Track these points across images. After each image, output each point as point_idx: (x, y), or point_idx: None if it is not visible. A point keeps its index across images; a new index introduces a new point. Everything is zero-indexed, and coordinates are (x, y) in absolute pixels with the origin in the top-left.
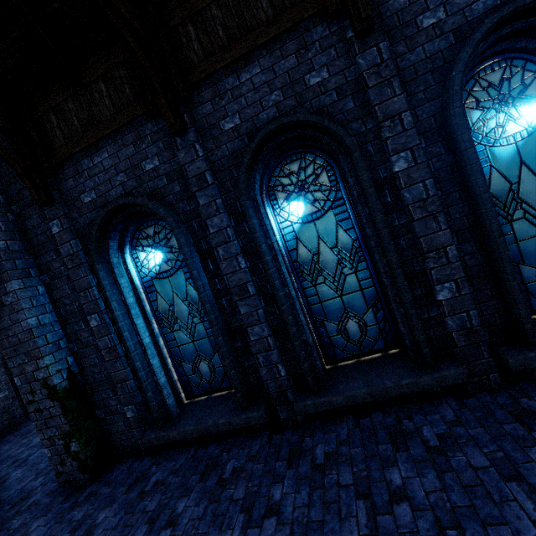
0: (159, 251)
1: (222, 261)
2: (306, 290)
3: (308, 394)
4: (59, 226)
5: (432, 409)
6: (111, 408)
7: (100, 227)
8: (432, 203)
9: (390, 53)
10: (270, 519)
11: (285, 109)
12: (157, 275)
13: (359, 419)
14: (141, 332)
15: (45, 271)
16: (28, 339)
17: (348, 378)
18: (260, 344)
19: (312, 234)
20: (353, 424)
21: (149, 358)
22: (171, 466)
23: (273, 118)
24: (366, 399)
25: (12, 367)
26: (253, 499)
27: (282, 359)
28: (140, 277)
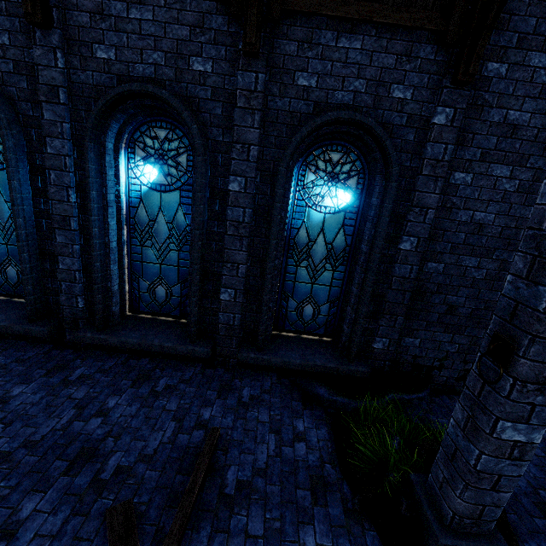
0: None
1: (52, 185)
2: (134, 246)
3: (94, 328)
4: None
5: (183, 368)
6: None
7: None
8: (244, 228)
9: (266, 87)
10: None
11: (162, 75)
12: None
13: (130, 359)
14: None
15: None
16: None
17: (135, 328)
18: (67, 274)
19: (156, 202)
20: (122, 361)
21: None
22: None
23: (148, 77)
24: (135, 347)
25: None
26: None
27: (85, 294)
28: None
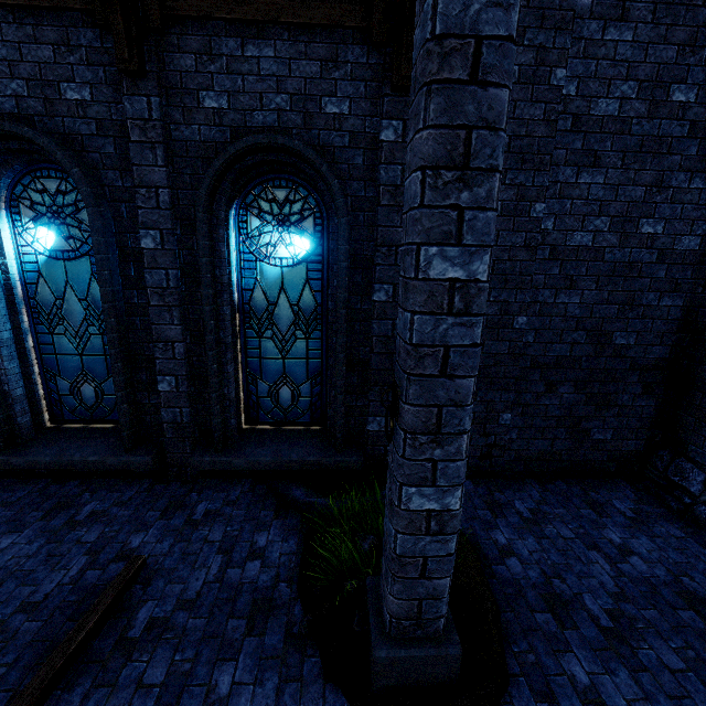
0: None
1: None
2: (41, 335)
3: None
4: None
5: (124, 487)
6: None
7: None
8: (171, 295)
9: (166, 114)
10: None
11: (28, 109)
12: None
13: (53, 484)
14: None
15: None
16: None
17: (52, 442)
18: None
19: (60, 274)
20: (40, 488)
21: None
22: None
23: (10, 113)
24: (49, 467)
25: None
26: None
27: None
28: None
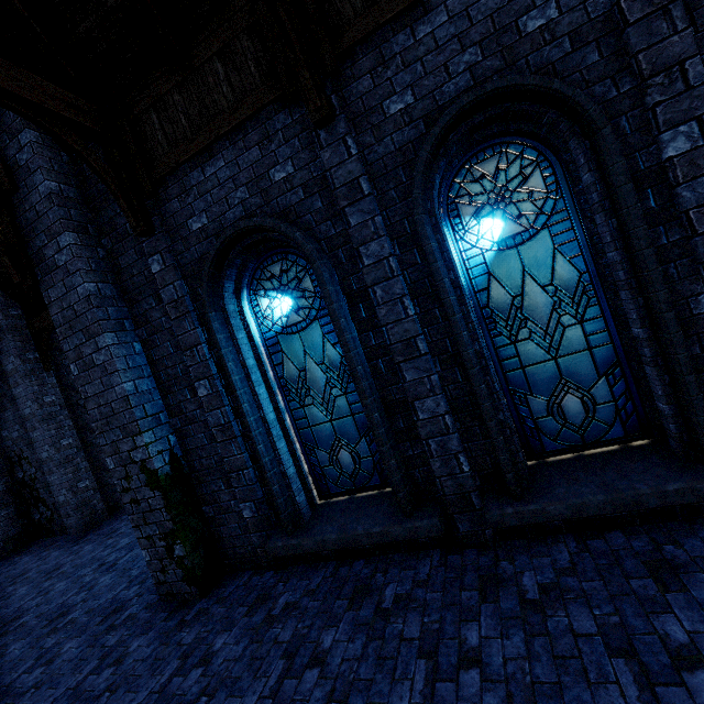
0: (287, 296)
1: (380, 306)
2: (501, 349)
3: (506, 498)
4: (161, 263)
5: None
6: (223, 504)
7: (214, 261)
8: None
9: None
10: (468, 672)
11: (484, 74)
12: (284, 330)
13: (585, 540)
14: (263, 405)
15: (142, 324)
16: (124, 409)
17: (569, 478)
18: (432, 425)
19: (514, 266)
20: (576, 546)
21: (274, 440)
22: (304, 586)
23: (465, 90)
24: (603, 511)
25: (104, 444)
26: (435, 640)
27: (464, 448)
28: (260, 332)
